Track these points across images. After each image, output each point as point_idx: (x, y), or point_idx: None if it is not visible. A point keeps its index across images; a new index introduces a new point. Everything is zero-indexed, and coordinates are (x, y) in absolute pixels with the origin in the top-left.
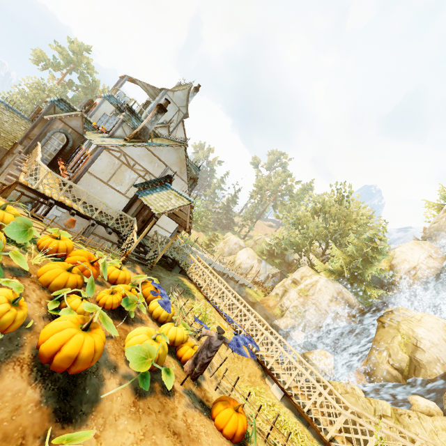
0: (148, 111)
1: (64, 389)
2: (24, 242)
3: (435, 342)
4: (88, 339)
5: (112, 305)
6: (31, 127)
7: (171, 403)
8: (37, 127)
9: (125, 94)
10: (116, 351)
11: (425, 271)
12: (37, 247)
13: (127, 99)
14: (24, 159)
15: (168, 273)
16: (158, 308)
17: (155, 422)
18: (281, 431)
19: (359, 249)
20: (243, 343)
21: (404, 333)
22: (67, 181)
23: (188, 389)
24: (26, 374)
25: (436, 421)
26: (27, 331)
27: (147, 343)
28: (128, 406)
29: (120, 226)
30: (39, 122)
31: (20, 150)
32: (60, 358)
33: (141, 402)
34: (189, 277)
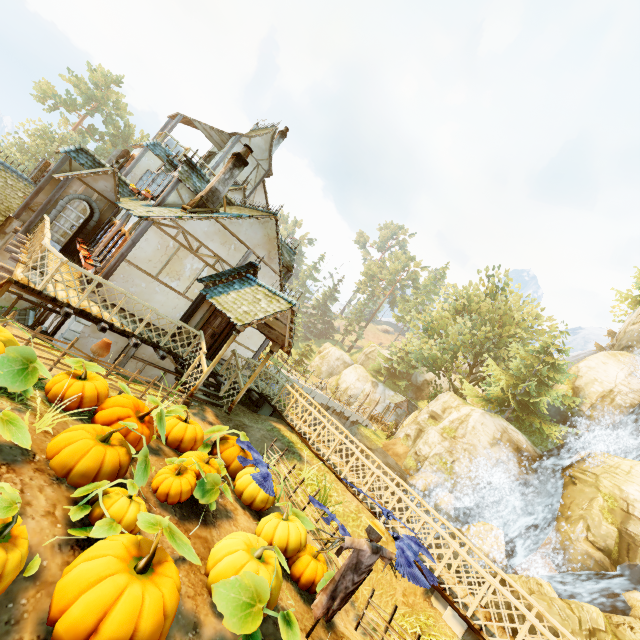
0: (213, 167)
1: None
2: (23, 390)
3: None
4: (150, 593)
5: (180, 495)
6: (33, 192)
7: None
8: (43, 191)
9: (177, 141)
10: (194, 588)
11: (627, 396)
12: (46, 394)
13: (180, 149)
14: (22, 241)
15: (255, 417)
16: (251, 486)
17: None
18: None
19: (528, 365)
20: (412, 555)
21: (607, 493)
22: (93, 276)
23: None
24: None
25: None
26: (28, 584)
27: (251, 572)
28: None
29: (177, 344)
30: (46, 185)
31: (16, 227)
32: None
33: None
34: (287, 421)
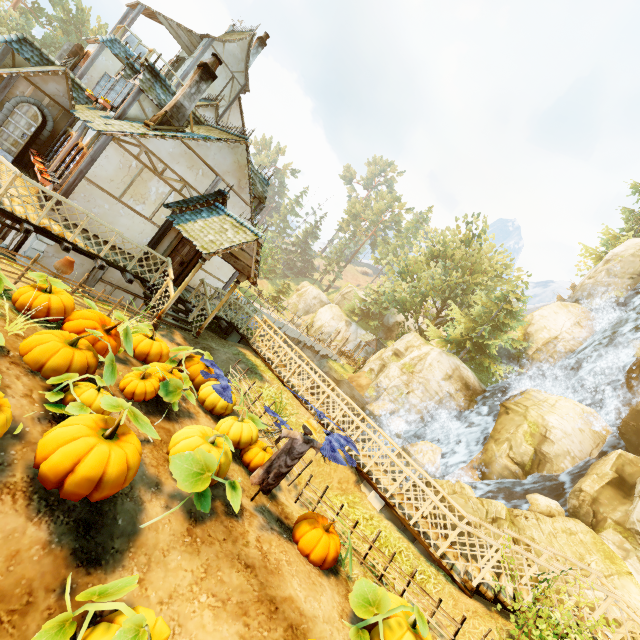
0: (181, 76)
1: (84, 520)
2: None
3: (569, 432)
4: (115, 451)
5: (145, 395)
6: None
7: (239, 526)
8: None
9: (139, 39)
10: (157, 461)
11: (568, 343)
12: (14, 304)
13: (143, 49)
14: None
15: (222, 343)
16: (213, 395)
17: (219, 554)
18: (381, 549)
19: (488, 311)
20: (339, 446)
21: (532, 421)
22: (51, 193)
23: (261, 506)
24: (23, 505)
25: (557, 523)
26: (15, 442)
27: (203, 450)
28: (181, 536)
29: (145, 269)
30: None
31: None
32: (76, 482)
33: (198, 529)
34: (253, 348)
